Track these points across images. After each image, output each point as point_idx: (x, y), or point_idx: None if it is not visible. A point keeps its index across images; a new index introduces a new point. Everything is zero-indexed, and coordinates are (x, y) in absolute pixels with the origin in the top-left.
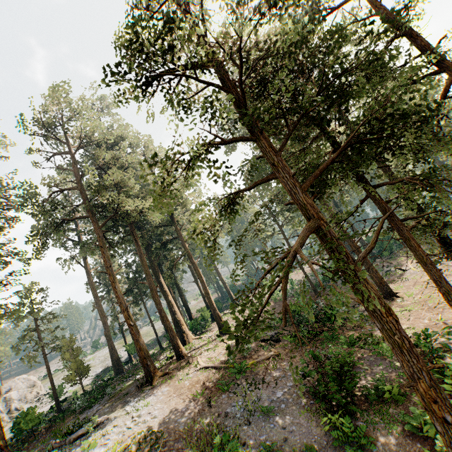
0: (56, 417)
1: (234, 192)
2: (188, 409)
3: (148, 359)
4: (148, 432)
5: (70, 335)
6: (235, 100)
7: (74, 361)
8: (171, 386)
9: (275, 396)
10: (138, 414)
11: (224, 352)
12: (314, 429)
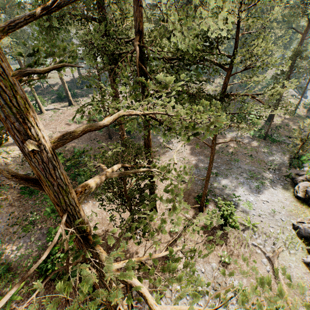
0: None
1: None
2: None
3: None
4: None
5: None
6: None
7: None
8: None
9: None
10: None
11: None
12: None
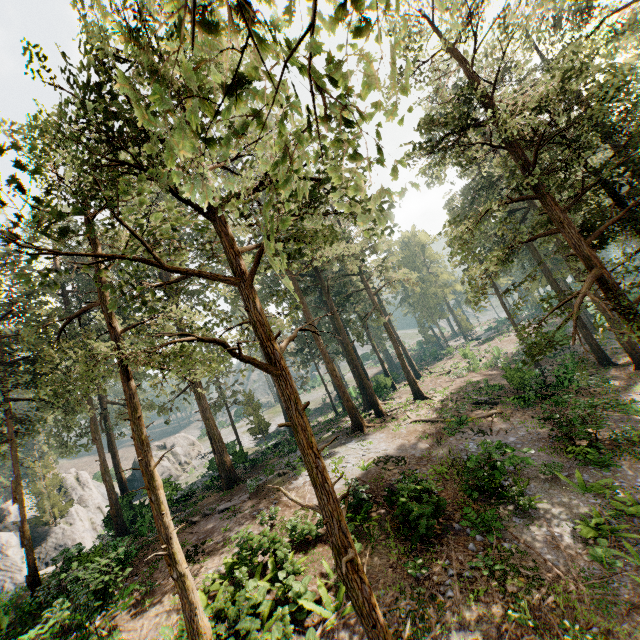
0: (257, 459)
1: (515, 244)
2: (418, 446)
3: (356, 410)
4: (387, 457)
5: (250, 390)
6: (520, 159)
7: (255, 416)
8: (387, 433)
9: (507, 440)
10: (366, 448)
11: (431, 412)
12: (556, 459)
